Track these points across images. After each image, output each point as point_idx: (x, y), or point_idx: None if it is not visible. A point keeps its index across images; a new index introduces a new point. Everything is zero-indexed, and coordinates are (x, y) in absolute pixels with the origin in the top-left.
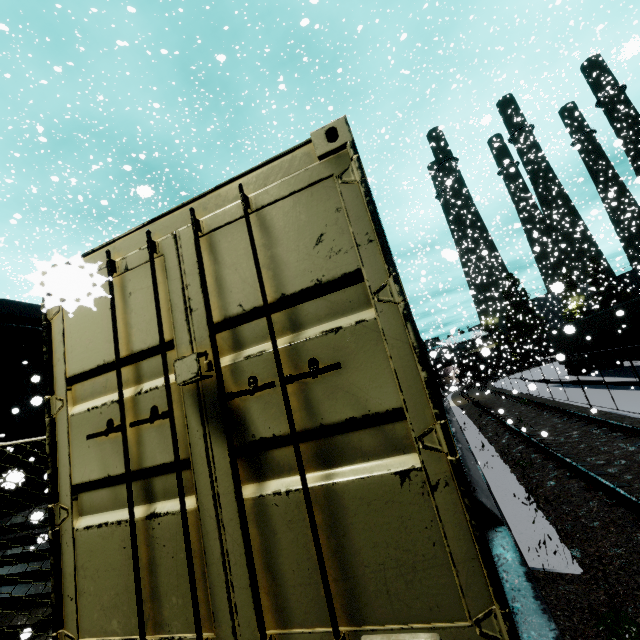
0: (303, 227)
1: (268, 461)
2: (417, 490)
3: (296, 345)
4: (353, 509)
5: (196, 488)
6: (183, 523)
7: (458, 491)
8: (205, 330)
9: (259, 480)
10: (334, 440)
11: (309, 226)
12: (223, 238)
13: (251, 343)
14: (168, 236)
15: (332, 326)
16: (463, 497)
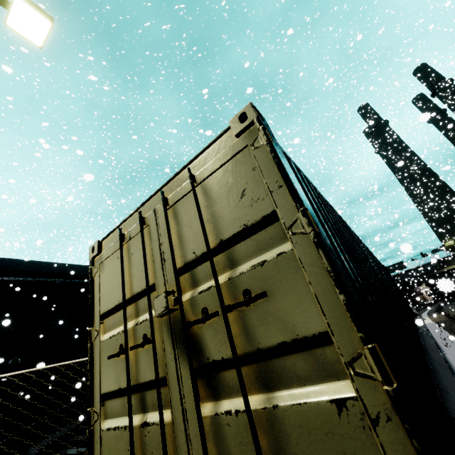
0: (231, 187)
1: (221, 381)
2: (356, 422)
3: (233, 279)
4: (294, 437)
5: (171, 403)
6: (161, 434)
7: (403, 429)
8: (173, 274)
9: (215, 399)
10: (271, 363)
11: (235, 185)
12: (181, 206)
13: (203, 281)
14: (151, 212)
15: (259, 260)
16: (410, 437)
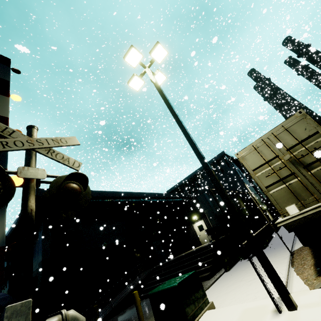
0: (300, 128)
1: (312, 166)
2: None
3: (309, 147)
4: None
5: (298, 176)
6: (299, 181)
7: None
8: (285, 151)
9: (312, 170)
10: None
11: (301, 128)
12: (281, 135)
13: (297, 150)
14: (266, 139)
15: (315, 141)
16: None
